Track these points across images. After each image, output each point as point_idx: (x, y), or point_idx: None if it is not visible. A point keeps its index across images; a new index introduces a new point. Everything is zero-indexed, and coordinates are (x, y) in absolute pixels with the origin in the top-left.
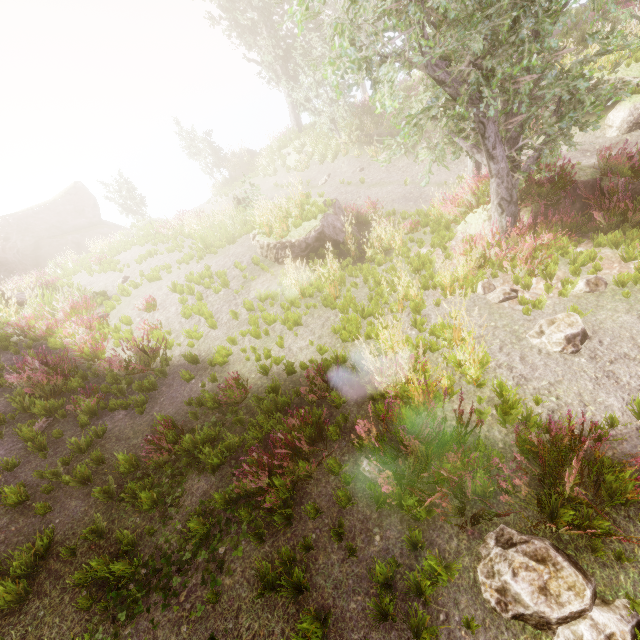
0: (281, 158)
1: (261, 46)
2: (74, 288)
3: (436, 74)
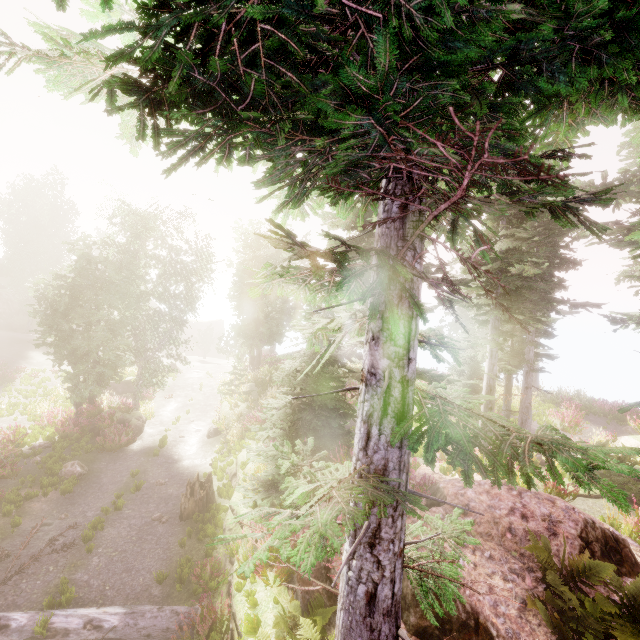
0: None
1: None
2: None
3: None
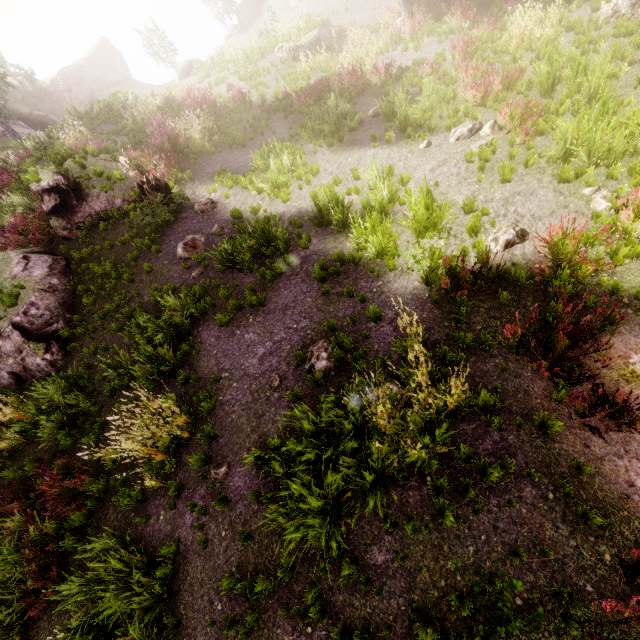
0: None
1: None
2: (179, 88)
3: None
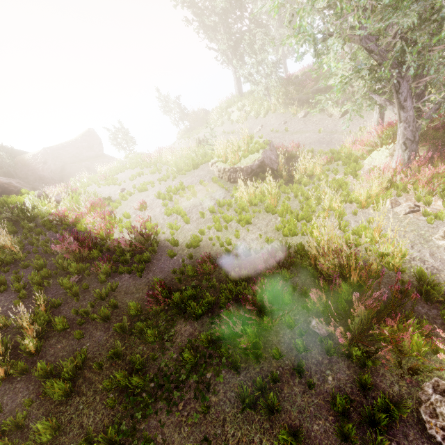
0: (227, 114)
1: (219, 39)
2: (92, 193)
3: (368, 45)
